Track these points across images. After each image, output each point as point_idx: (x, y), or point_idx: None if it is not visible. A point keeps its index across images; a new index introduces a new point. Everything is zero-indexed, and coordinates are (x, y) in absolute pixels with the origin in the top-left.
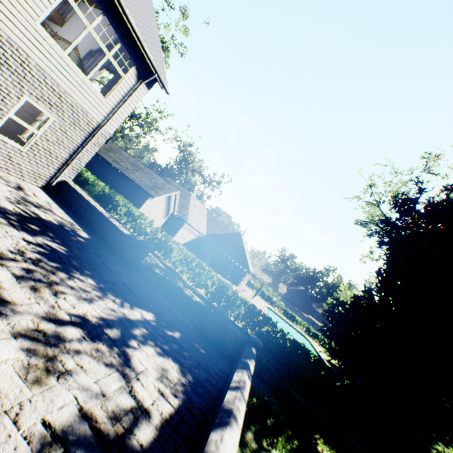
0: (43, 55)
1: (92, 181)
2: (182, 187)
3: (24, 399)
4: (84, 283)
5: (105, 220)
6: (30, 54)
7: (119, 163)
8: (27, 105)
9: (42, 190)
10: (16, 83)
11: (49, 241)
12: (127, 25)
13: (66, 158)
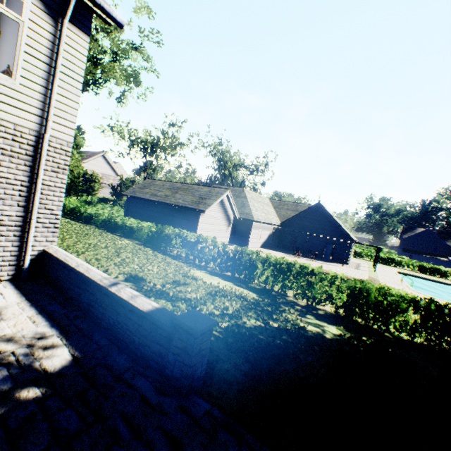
0: None
1: (136, 227)
2: (231, 187)
3: None
4: None
5: (105, 295)
6: None
7: (157, 194)
8: None
9: (11, 284)
10: None
11: None
12: None
13: (18, 215)
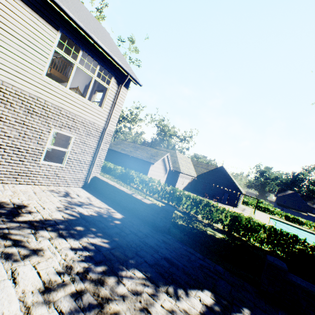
0: (54, 96)
1: (113, 168)
2: (168, 149)
3: None
4: (132, 281)
5: (129, 197)
6: (46, 99)
7: (125, 149)
8: (62, 136)
9: (83, 189)
10: (44, 123)
11: (92, 238)
12: (98, 50)
13: (90, 160)
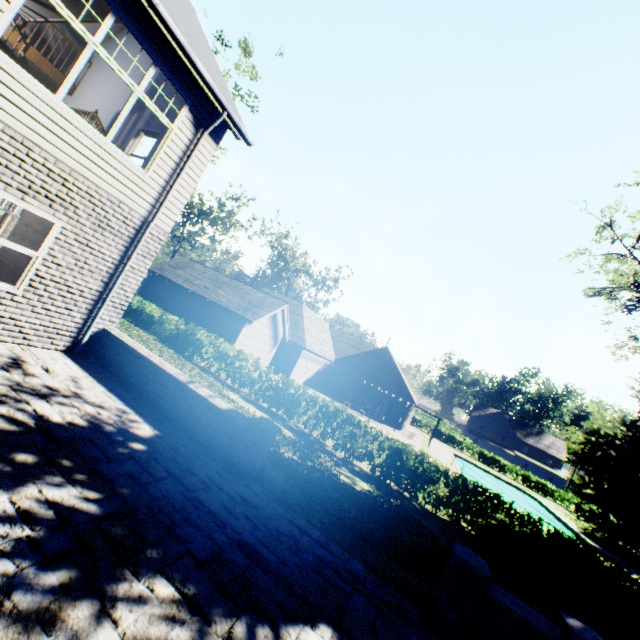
0: (15, 107)
1: (158, 317)
2: (287, 298)
3: None
4: (143, 611)
5: (180, 389)
6: None
7: (193, 282)
8: (36, 220)
9: (66, 356)
10: None
11: (56, 486)
12: (159, 29)
13: (97, 289)
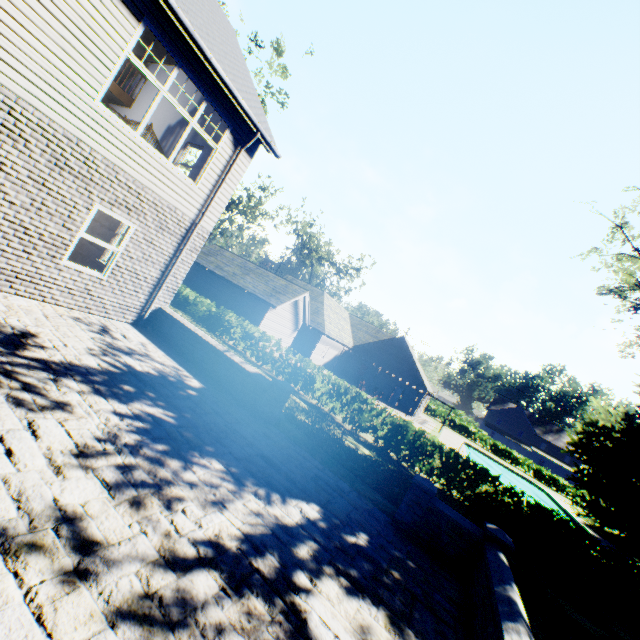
0: (110, 143)
1: (193, 300)
2: (309, 285)
3: None
4: (207, 471)
5: (219, 356)
6: (94, 145)
7: (224, 268)
8: (103, 217)
9: (134, 327)
10: (82, 190)
11: (149, 406)
12: (210, 73)
13: (157, 277)
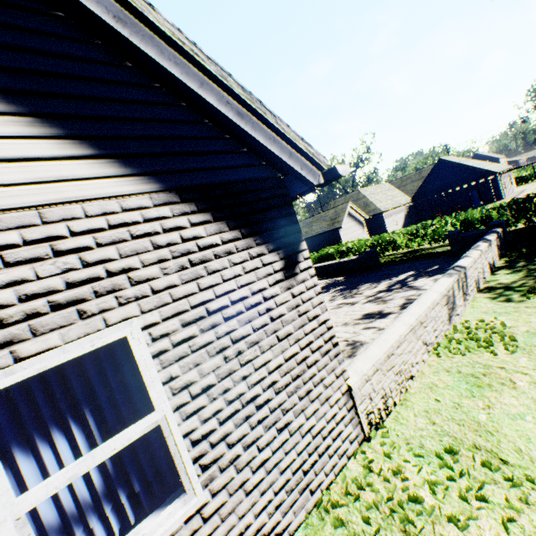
0: None
1: None
2: (346, 196)
3: (385, 306)
4: (365, 286)
5: (338, 264)
6: None
7: None
8: None
9: None
10: None
11: (334, 289)
12: None
13: None
